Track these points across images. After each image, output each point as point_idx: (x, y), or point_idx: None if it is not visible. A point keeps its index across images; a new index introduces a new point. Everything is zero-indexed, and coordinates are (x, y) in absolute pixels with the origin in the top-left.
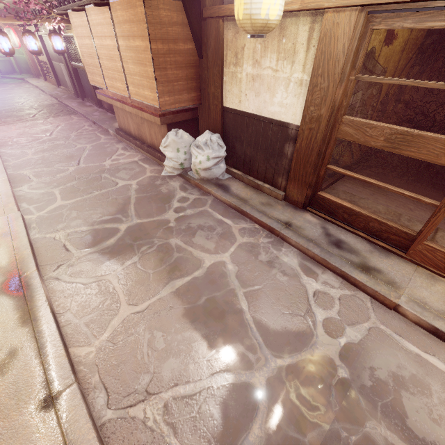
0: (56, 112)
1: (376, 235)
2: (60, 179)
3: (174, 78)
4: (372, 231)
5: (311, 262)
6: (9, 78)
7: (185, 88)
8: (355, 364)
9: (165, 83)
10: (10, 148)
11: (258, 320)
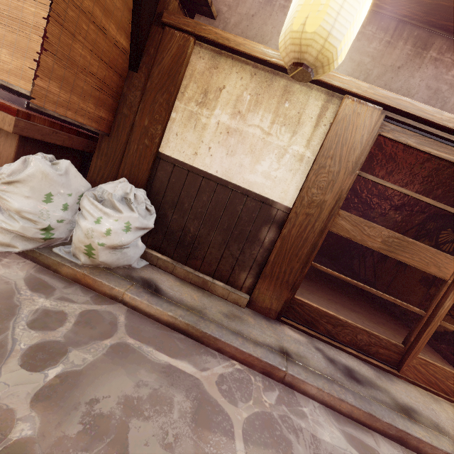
0: None
1: (364, 350)
2: None
3: (82, 64)
4: (359, 345)
5: (350, 424)
6: None
7: (95, 96)
8: None
9: (61, 58)
10: None
11: None
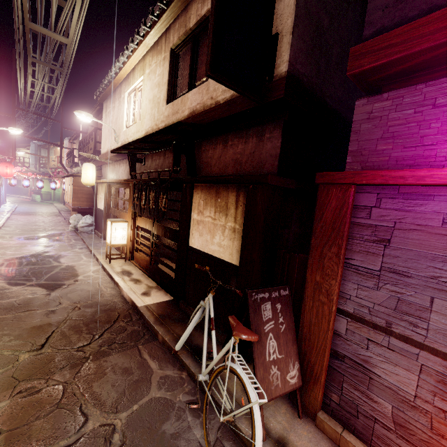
0: (52, 215)
1: None
2: (24, 228)
3: (81, 197)
4: None
5: (86, 248)
6: (45, 202)
7: (86, 201)
8: (62, 256)
9: (76, 198)
10: (14, 220)
11: (47, 250)
